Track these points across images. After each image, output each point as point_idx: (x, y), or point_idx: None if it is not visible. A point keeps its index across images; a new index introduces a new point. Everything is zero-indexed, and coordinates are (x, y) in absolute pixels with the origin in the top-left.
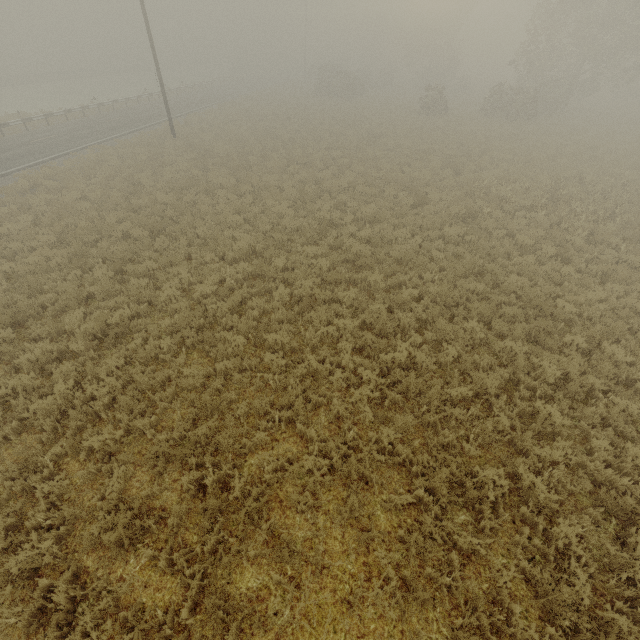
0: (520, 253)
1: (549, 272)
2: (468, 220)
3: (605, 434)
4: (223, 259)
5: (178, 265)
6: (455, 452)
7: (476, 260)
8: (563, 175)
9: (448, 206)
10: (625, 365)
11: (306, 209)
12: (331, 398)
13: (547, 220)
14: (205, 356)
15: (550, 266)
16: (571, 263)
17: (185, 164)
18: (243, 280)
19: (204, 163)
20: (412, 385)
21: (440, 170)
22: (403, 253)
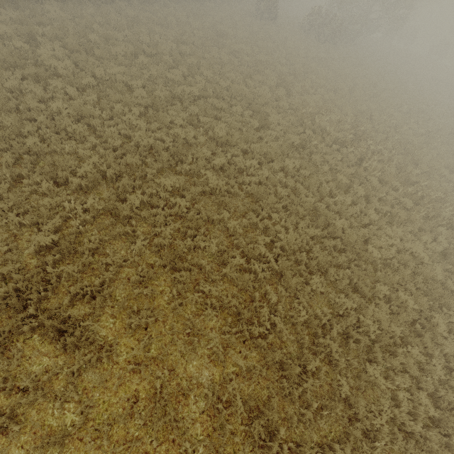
0: (337, 188)
1: (359, 212)
2: (300, 149)
3: (404, 380)
4: (65, 184)
5: (2, 196)
6: (310, 426)
7: (313, 202)
8: (359, 108)
9: (284, 131)
10: (411, 310)
11: (159, 121)
12: (200, 379)
13: (353, 156)
14: (50, 340)
15: (359, 206)
16: (370, 202)
17: (3, 28)
18: (93, 219)
19: (31, 30)
20: (275, 361)
21: (276, 88)
22: (255, 189)
